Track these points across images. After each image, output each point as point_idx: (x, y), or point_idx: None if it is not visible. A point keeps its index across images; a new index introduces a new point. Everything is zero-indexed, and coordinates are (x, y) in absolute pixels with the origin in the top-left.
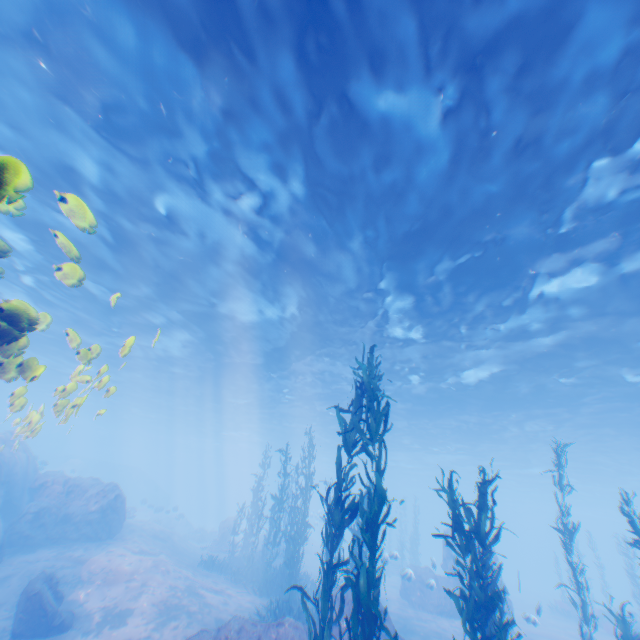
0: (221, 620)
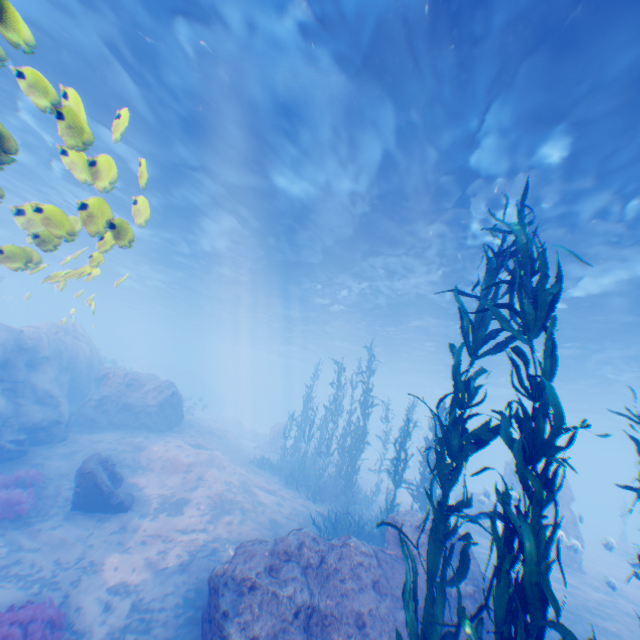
0: (275, 522)
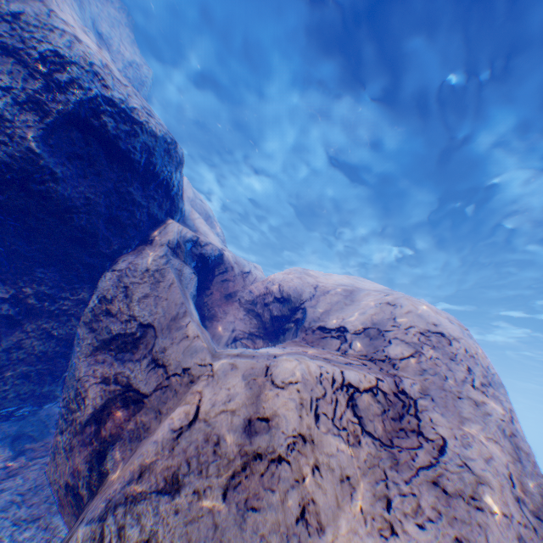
0: None
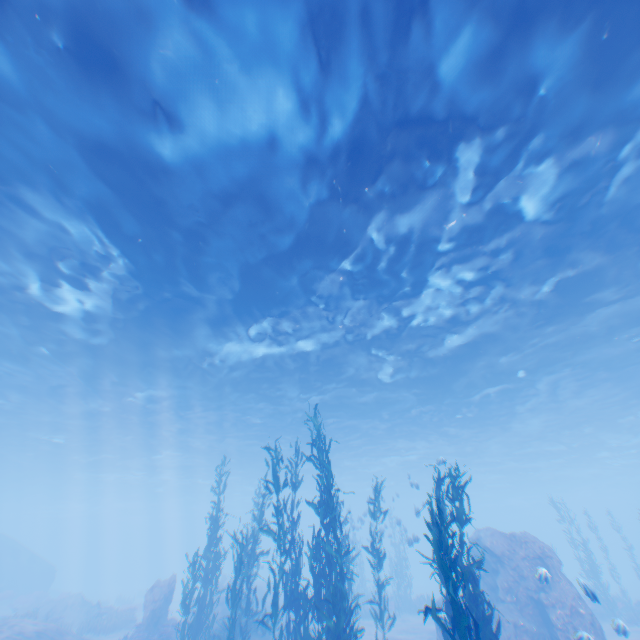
0: None
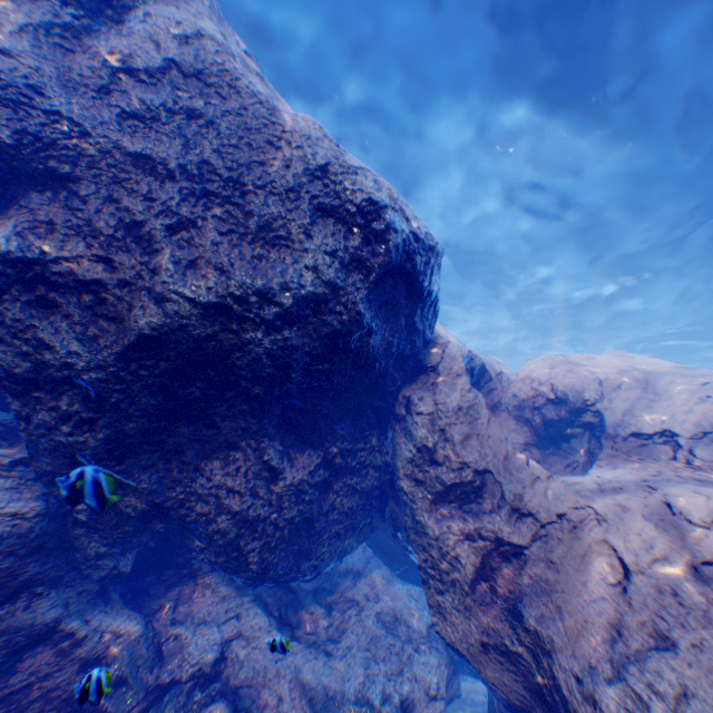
0: None
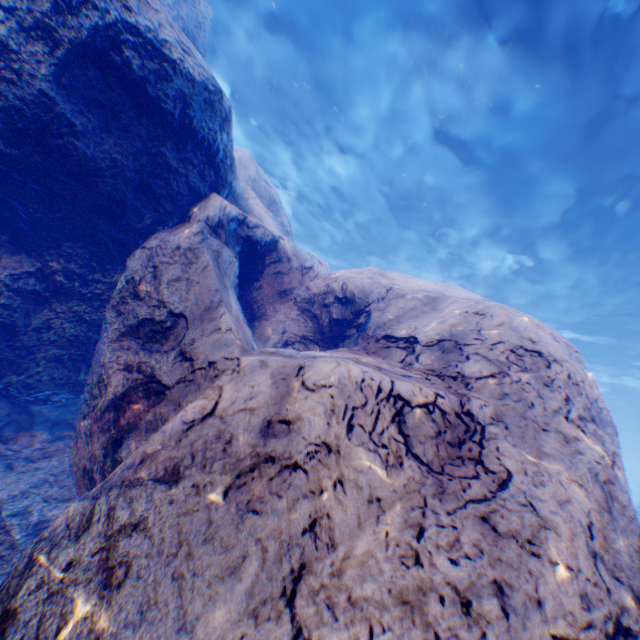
0: None
